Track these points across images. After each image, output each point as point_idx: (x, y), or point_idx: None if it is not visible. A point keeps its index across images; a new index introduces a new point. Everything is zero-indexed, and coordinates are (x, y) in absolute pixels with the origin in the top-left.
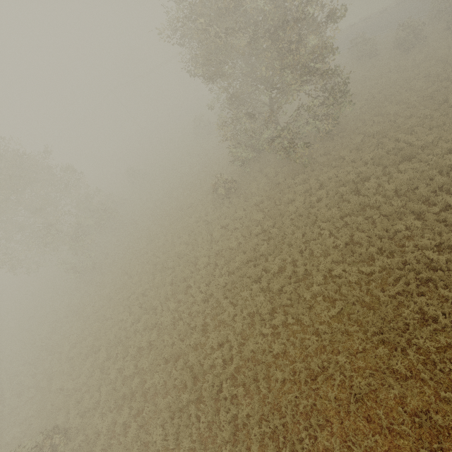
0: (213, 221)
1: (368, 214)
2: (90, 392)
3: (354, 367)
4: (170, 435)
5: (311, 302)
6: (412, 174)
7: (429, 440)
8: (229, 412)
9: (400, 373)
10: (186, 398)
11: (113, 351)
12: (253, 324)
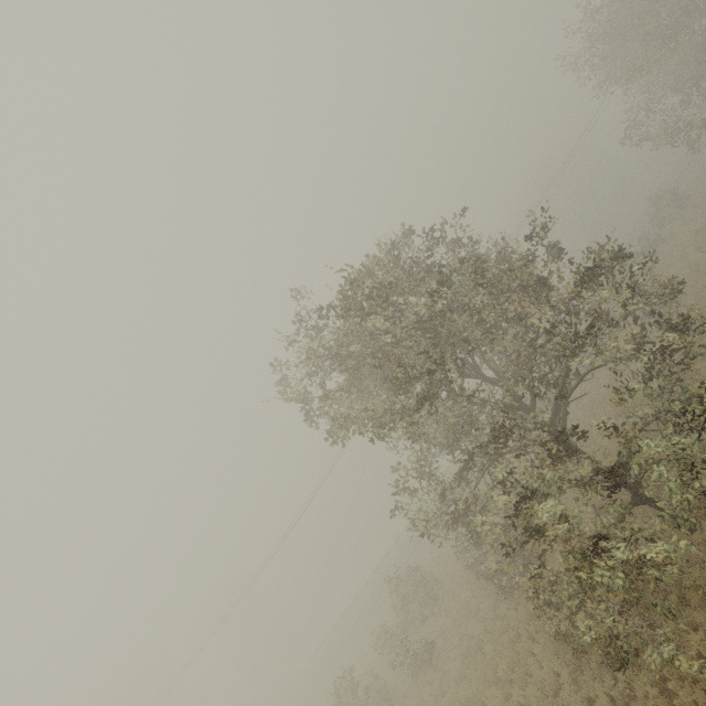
0: None
1: None
2: None
3: None
4: None
5: None
6: None
7: None
8: None
9: None
10: None
11: None
12: None
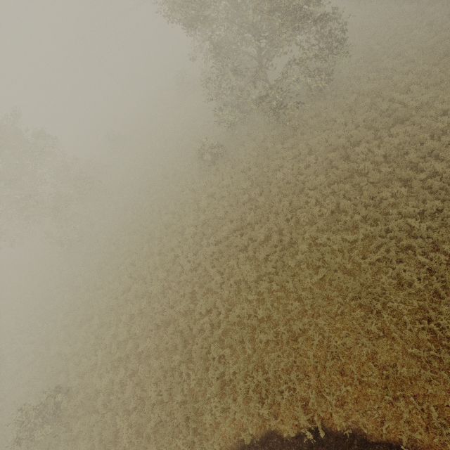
0: (200, 189)
1: (355, 181)
2: (87, 356)
3: (333, 328)
4: (163, 391)
5: (295, 270)
6: (404, 138)
7: (393, 388)
8: (217, 370)
9: (374, 333)
10: (178, 359)
11: (106, 318)
12: (239, 291)
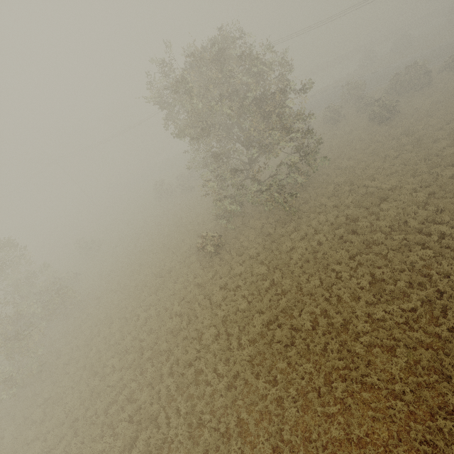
0: (206, 283)
1: (377, 250)
2: None
3: None
4: None
5: (365, 357)
6: (396, 211)
7: None
8: None
9: None
10: None
11: None
12: (307, 405)
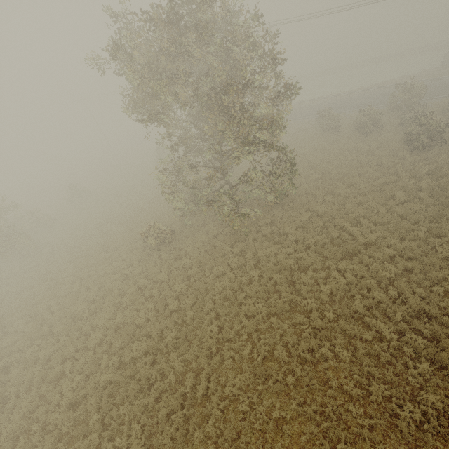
0: (134, 276)
1: (296, 320)
2: None
3: None
4: None
5: None
6: (351, 277)
7: None
8: None
9: None
10: None
11: None
12: None
